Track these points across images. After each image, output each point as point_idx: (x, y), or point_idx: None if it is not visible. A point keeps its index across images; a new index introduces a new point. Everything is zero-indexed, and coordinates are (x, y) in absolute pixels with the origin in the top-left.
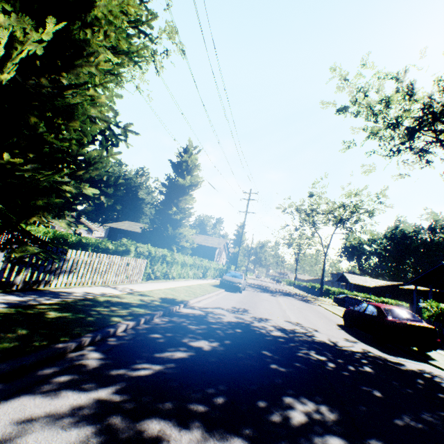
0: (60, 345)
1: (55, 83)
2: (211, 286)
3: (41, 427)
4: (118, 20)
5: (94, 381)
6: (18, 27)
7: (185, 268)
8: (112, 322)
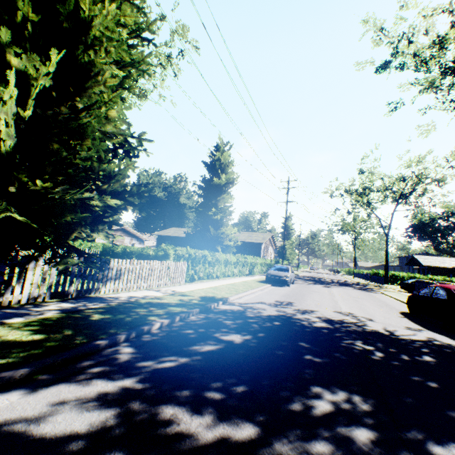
0: (97, 342)
1: (72, 109)
2: (256, 282)
3: (70, 408)
4: (116, 34)
5: (122, 372)
6: (30, 66)
7: (229, 266)
8: (148, 321)
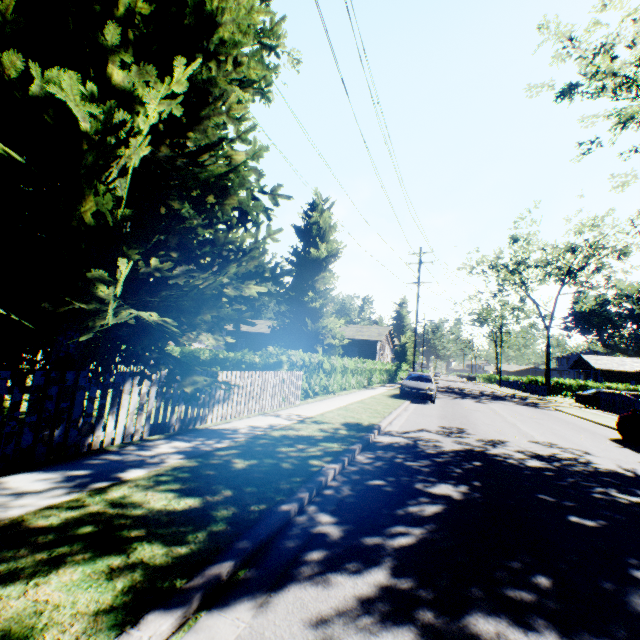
0: (283, 508)
1: (178, 150)
2: (389, 398)
3: (344, 631)
4: (249, 37)
5: (354, 559)
6: (140, 83)
7: (345, 375)
8: (315, 468)
